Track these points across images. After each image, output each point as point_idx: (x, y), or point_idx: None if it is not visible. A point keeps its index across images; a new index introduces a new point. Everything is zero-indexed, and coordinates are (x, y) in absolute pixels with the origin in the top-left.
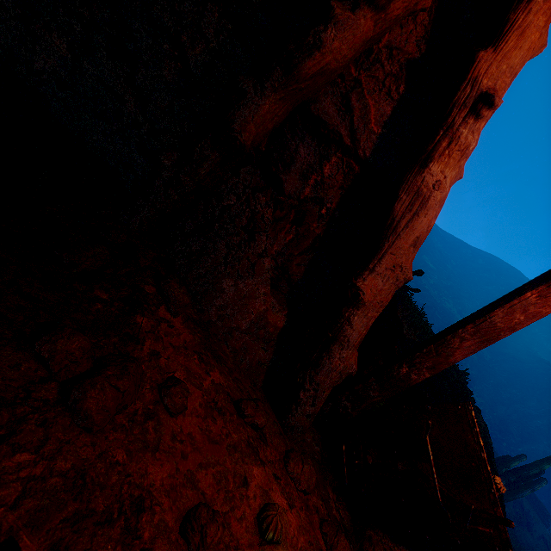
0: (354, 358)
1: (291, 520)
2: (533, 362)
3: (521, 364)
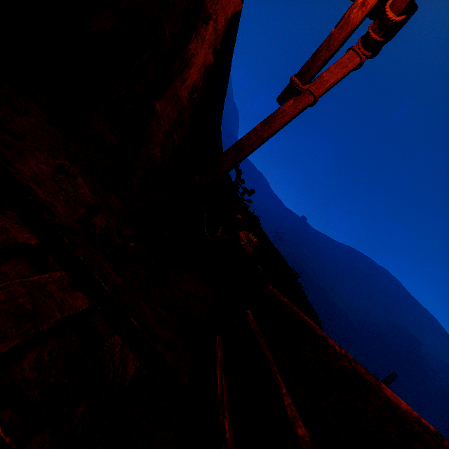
0: (156, 153)
1: (87, 192)
2: (389, 326)
3: (380, 328)
